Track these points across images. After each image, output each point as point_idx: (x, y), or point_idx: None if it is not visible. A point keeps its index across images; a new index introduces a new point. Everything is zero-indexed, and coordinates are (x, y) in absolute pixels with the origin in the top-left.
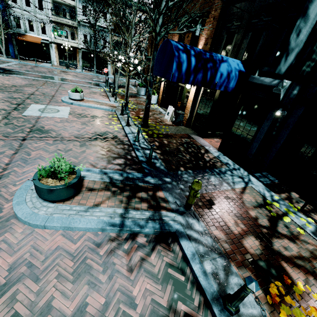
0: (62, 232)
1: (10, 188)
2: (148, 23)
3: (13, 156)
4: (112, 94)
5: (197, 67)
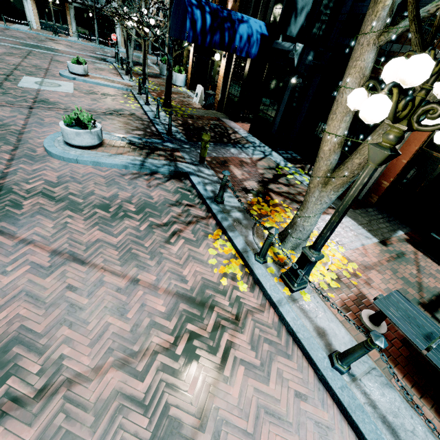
0: (92, 166)
1: (36, 140)
2: None
3: (27, 120)
4: (126, 72)
5: (213, 27)
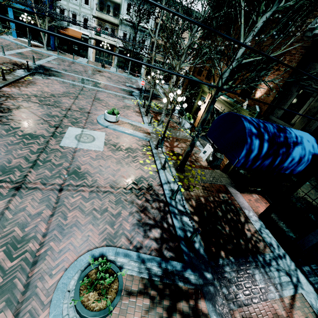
0: None
1: (46, 282)
2: (202, 53)
3: (50, 220)
4: (146, 113)
5: (268, 154)
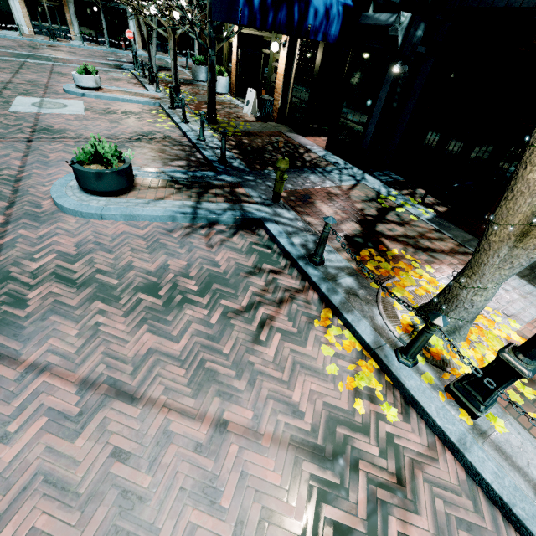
0: (123, 222)
1: (40, 189)
2: None
3: (25, 158)
4: (150, 80)
5: None
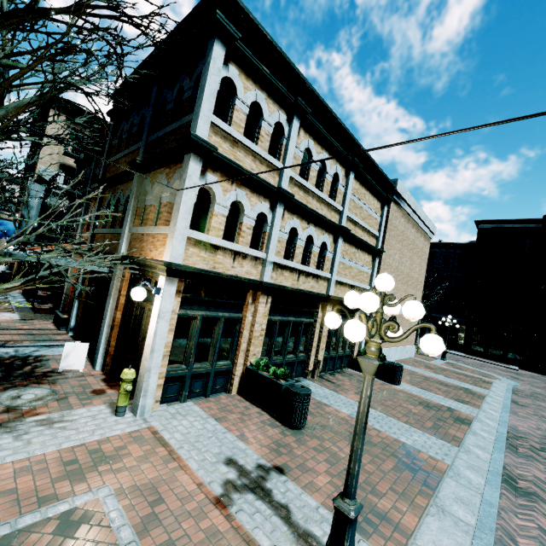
0: None
1: None
2: None
3: None
4: None
5: None
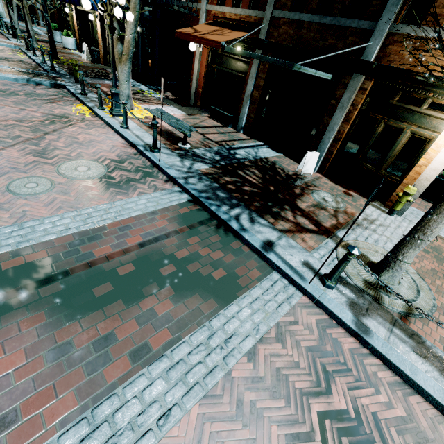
0: None
1: None
2: None
3: None
4: (13, 35)
5: None
